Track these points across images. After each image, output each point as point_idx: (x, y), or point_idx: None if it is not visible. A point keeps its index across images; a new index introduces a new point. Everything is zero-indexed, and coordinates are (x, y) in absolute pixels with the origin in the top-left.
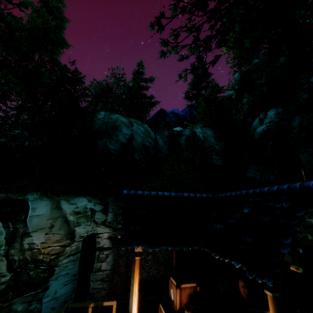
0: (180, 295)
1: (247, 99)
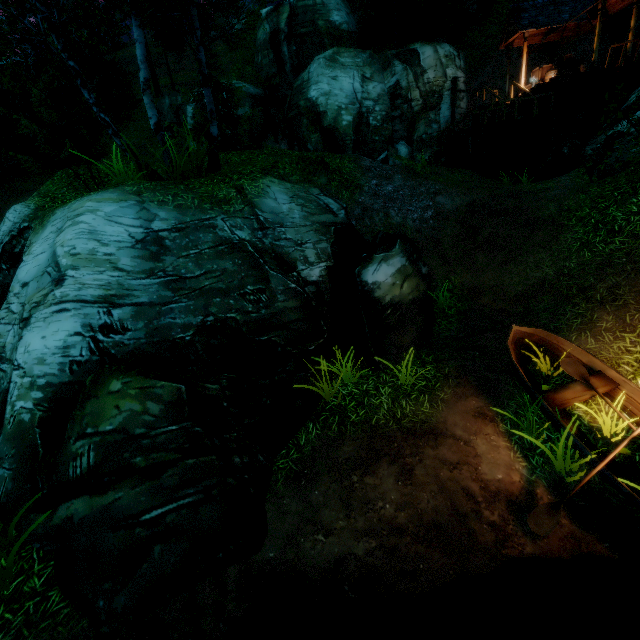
0: (541, 72)
1: None
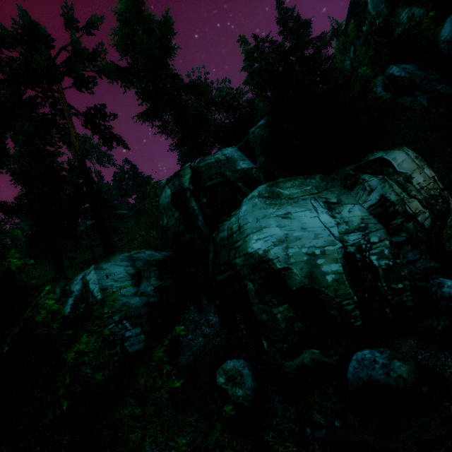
0: None
1: (408, 13)
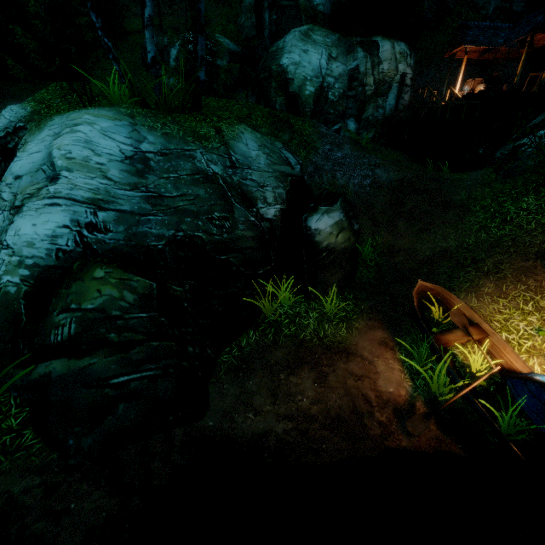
0: (473, 83)
1: None
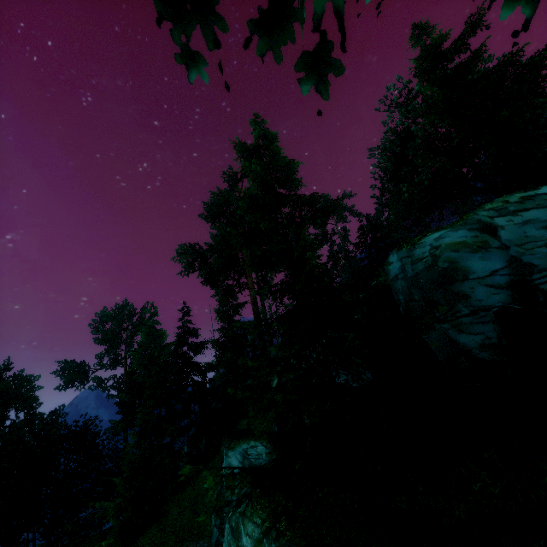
0: None
1: None
